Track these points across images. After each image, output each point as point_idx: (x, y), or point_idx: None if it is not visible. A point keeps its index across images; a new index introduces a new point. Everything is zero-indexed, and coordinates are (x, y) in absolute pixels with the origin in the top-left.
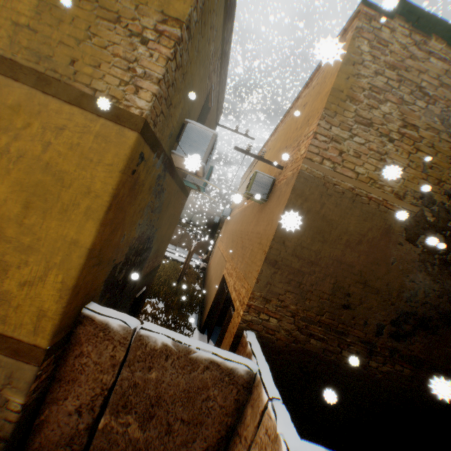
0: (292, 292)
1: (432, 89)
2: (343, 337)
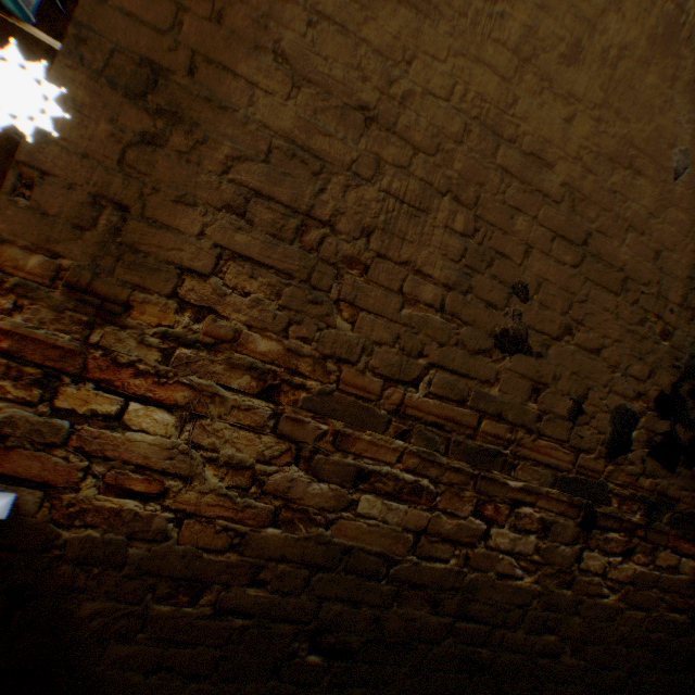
0: (262, 266)
1: None
2: (497, 472)
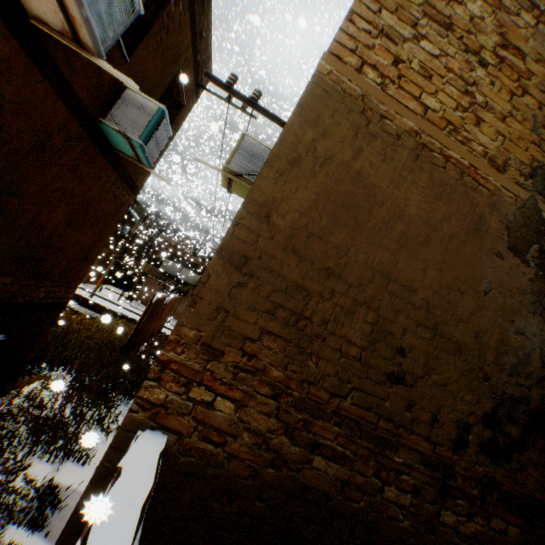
0: (279, 336)
1: (543, 3)
2: (388, 451)
